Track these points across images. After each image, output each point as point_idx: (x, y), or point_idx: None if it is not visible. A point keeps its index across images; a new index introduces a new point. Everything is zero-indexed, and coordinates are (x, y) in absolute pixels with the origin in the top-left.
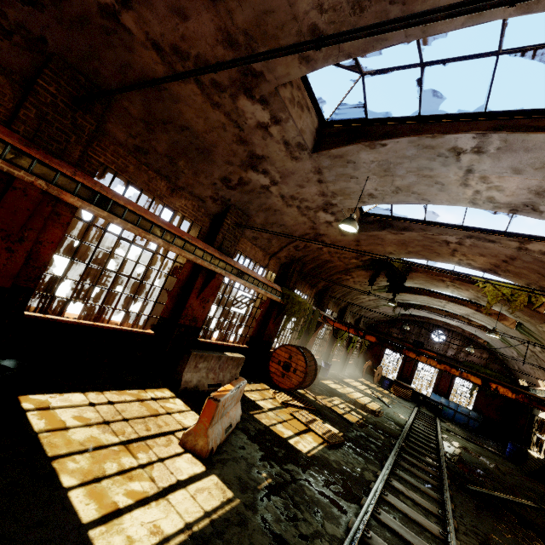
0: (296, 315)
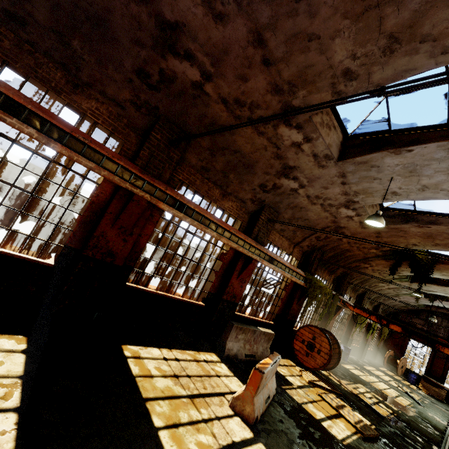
0: (318, 298)
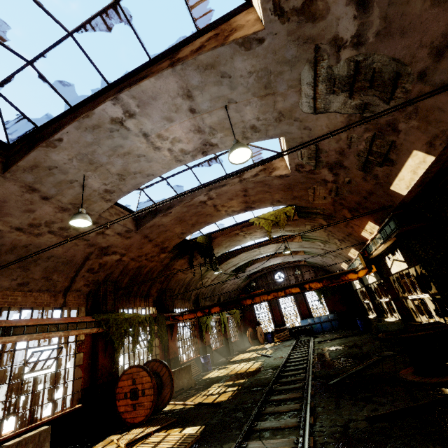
0: (130, 333)
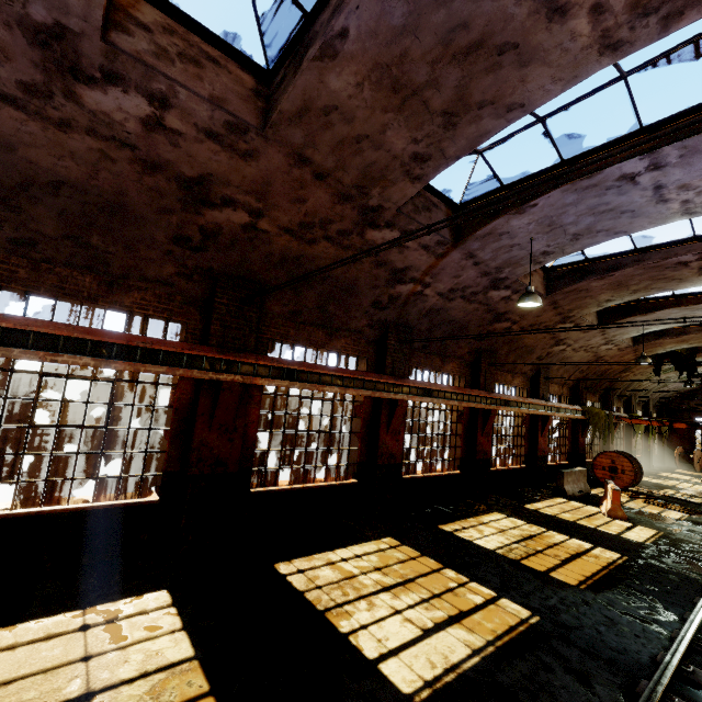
0: (598, 425)
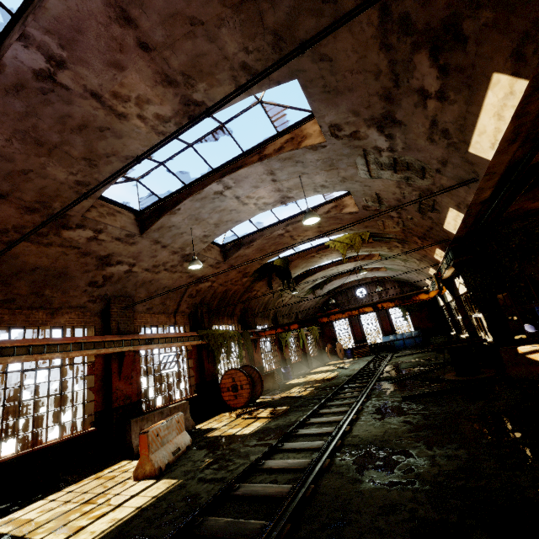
0: (224, 345)
